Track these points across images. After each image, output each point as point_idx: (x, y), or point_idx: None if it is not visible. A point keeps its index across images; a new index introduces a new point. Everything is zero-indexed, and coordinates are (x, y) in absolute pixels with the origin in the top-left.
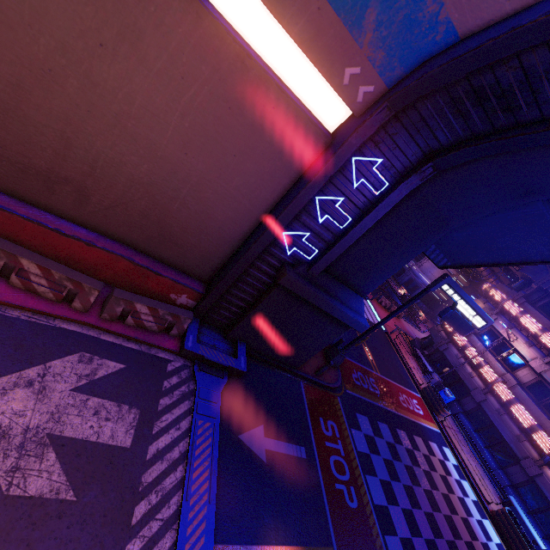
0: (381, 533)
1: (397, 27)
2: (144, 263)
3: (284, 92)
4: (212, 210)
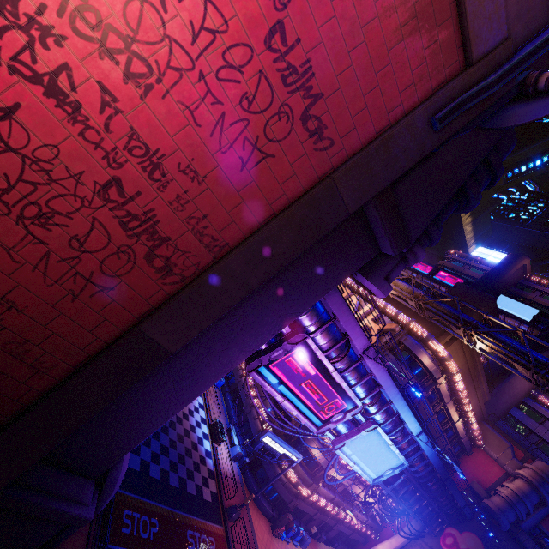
0: None
1: None
2: None
3: None
4: None
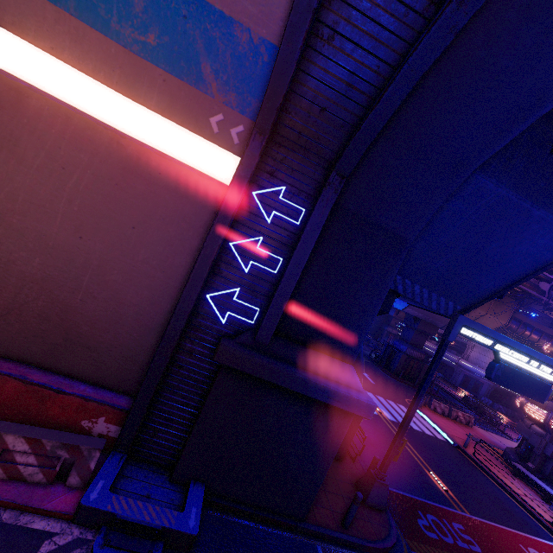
0: None
1: (232, 69)
2: (43, 380)
3: (166, 157)
4: (123, 293)
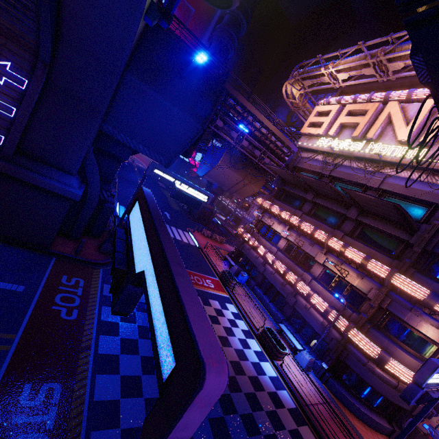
0: (96, 333)
1: None
2: None
3: None
4: None
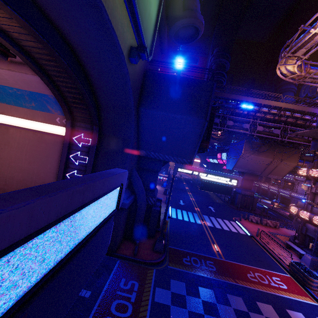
0: None
1: (55, 105)
2: None
3: (49, 134)
4: (45, 180)
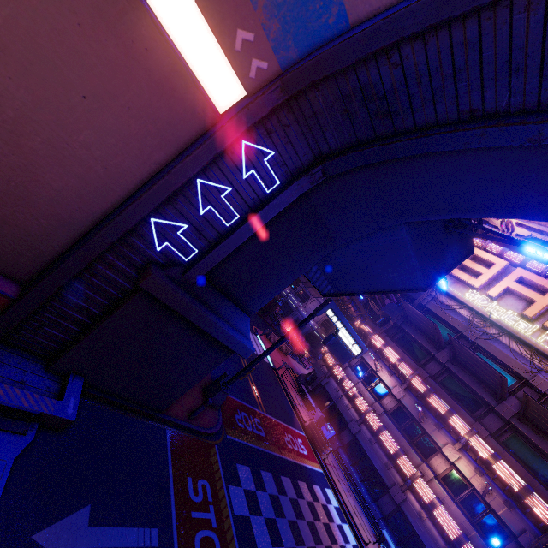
0: None
1: None
2: None
3: (163, 34)
4: (41, 169)
